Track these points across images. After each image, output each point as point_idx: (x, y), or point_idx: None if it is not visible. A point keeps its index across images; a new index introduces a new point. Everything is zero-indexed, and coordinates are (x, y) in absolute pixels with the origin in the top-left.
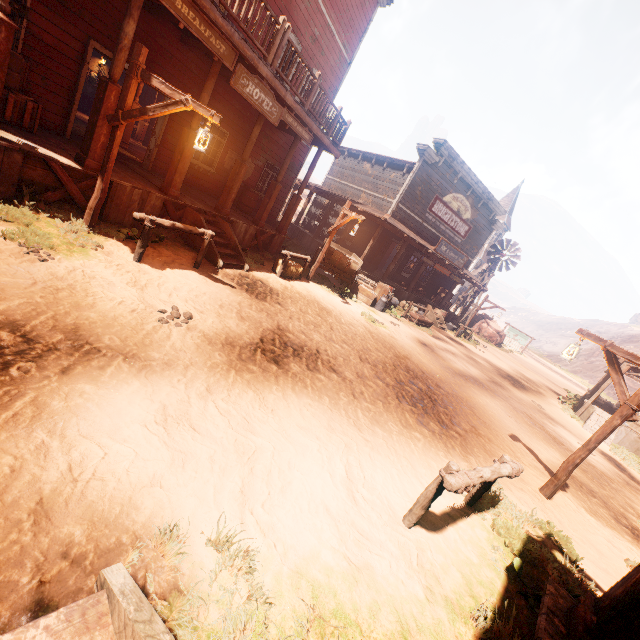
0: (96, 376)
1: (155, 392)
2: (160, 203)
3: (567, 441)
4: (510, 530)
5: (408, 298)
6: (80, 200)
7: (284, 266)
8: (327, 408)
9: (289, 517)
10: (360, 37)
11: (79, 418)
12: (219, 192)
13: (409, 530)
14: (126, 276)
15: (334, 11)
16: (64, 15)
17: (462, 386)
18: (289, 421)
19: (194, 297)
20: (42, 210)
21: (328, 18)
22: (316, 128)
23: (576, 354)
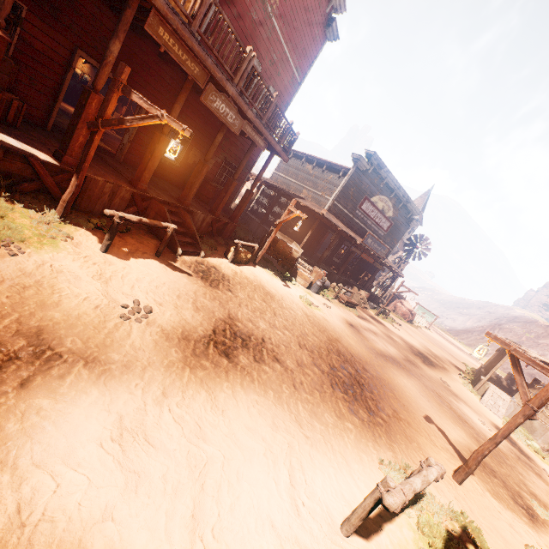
0: (55, 387)
1: (113, 401)
2: (129, 195)
3: (469, 418)
4: (432, 527)
5: (338, 280)
6: (55, 191)
7: (235, 253)
8: (272, 403)
9: (237, 541)
10: (310, 63)
11: (33, 441)
12: (181, 182)
13: (346, 539)
14: (92, 269)
15: (290, 41)
16: (55, 27)
17: (384, 367)
18: (238, 423)
19: (154, 288)
20: (17, 200)
21: (285, 47)
22: (270, 138)
23: (485, 354)
